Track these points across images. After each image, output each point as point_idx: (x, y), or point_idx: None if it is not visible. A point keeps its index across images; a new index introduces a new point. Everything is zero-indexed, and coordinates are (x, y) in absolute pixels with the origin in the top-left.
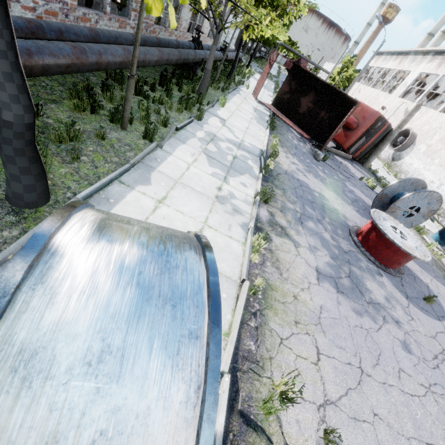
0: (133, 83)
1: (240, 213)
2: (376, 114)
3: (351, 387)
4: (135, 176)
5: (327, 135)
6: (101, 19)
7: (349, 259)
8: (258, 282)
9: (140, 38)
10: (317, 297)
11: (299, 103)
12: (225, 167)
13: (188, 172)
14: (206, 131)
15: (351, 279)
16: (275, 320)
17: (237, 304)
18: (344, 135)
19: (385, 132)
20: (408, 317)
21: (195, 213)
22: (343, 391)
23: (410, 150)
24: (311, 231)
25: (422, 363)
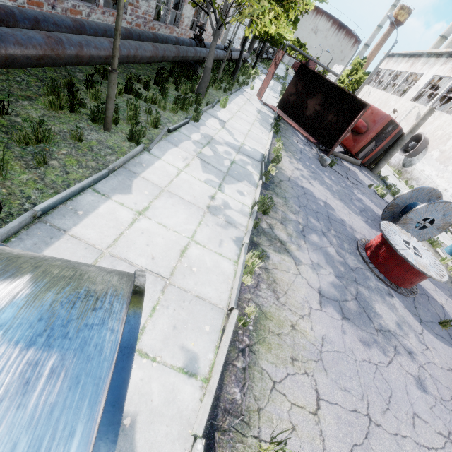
0: (115, 79)
1: (234, 225)
2: (387, 117)
3: (357, 443)
4: (114, 184)
5: (335, 140)
6: (94, 13)
7: (356, 277)
8: (249, 310)
9: (120, 26)
10: (319, 326)
11: (305, 105)
12: (221, 173)
13: (178, 178)
14: (203, 133)
15: (358, 301)
16: (268, 357)
17: (222, 339)
18: (353, 139)
19: (396, 137)
20: (422, 346)
21: (181, 227)
22: (346, 448)
23: (422, 156)
24: (315, 246)
25: (439, 405)
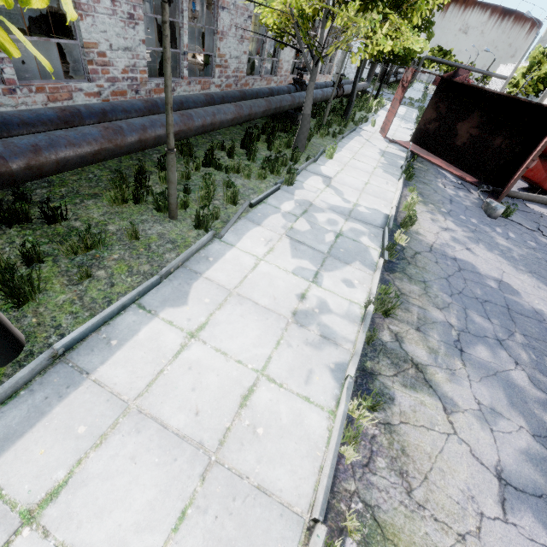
0: (174, 159)
1: (333, 341)
2: None
3: None
4: (166, 293)
5: (510, 173)
6: (179, 86)
7: None
8: (350, 523)
9: (171, 99)
10: None
11: (454, 131)
12: (319, 254)
13: (254, 272)
14: (298, 199)
15: None
16: None
17: None
18: (543, 167)
19: None
20: None
21: (249, 352)
22: None
23: None
24: (483, 370)
25: None
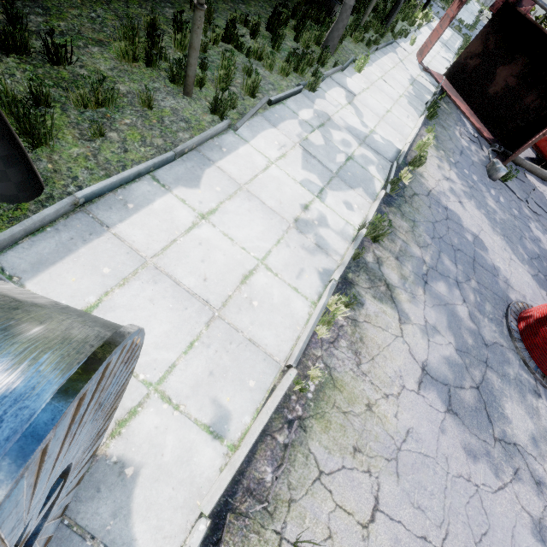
0: (202, 19)
1: (325, 251)
2: None
3: None
4: (179, 172)
5: (525, 138)
6: None
7: (489, 357)
8: (313, 373)
9: None
10: (407, 414)
11: (492, 75)
12: (328, 172)
13: (265, 174)
14: (318, 109)
15: (480, 392)
16: (322, 439)
17: (267, 401)
18: None
19: None
20: None
21: (252, 243)
22: None
23: None
24: (438, 300)
25: None
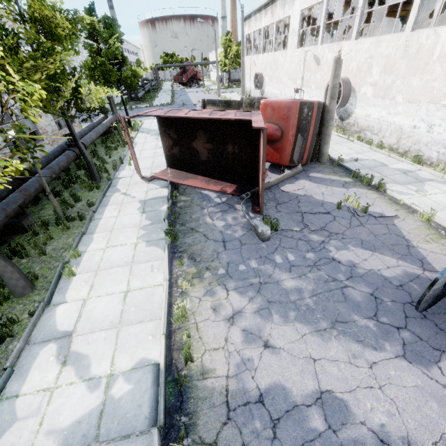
0: None
1: None
2: (294, 105)
3: None
4: None
5: (255, 170)
6: None
7: None
8: None
9: None
10: None
11: (194, 150)
12: None
13: None
14: None
15: None
16: None
17: None
18: (274, 150)
19: (319, 113)
20: None
21: None
22: None
23: (354, 100)
24: None
25: None
